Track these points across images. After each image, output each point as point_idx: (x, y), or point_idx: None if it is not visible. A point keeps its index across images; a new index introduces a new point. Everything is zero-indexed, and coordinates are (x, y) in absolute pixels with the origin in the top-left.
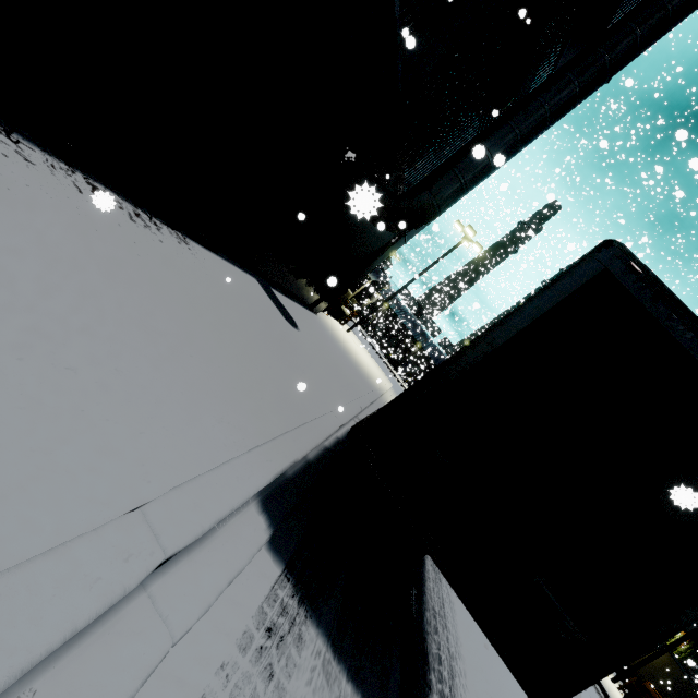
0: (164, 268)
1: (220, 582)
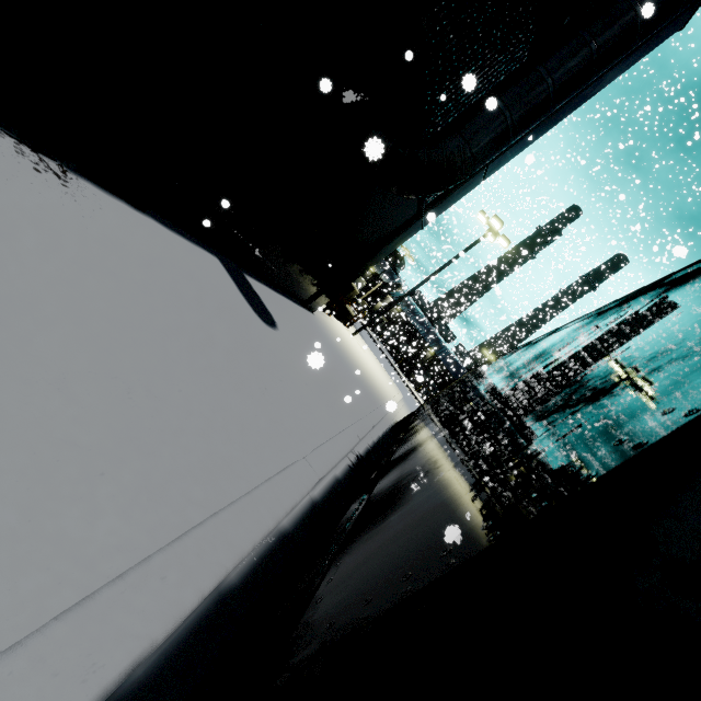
0: None
1: None
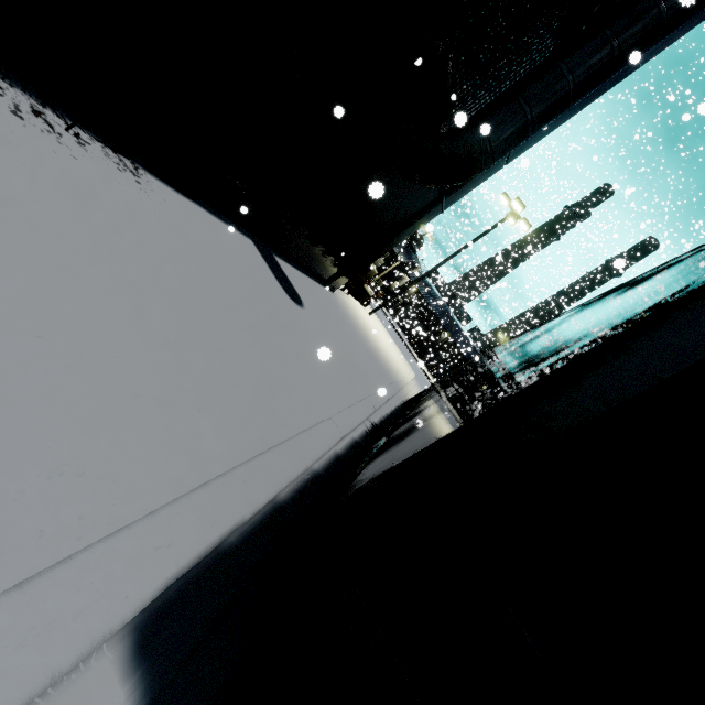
0: (54, 191)
1: None
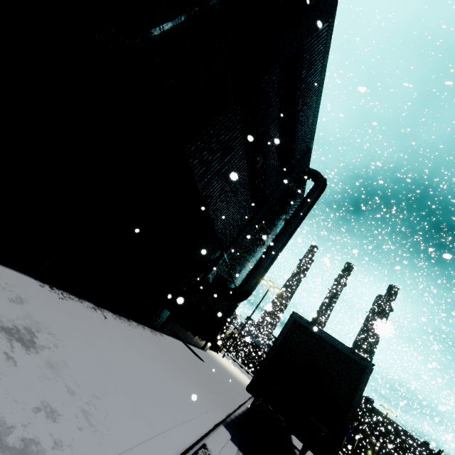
0: (167, 349)
1: (225, 440)
